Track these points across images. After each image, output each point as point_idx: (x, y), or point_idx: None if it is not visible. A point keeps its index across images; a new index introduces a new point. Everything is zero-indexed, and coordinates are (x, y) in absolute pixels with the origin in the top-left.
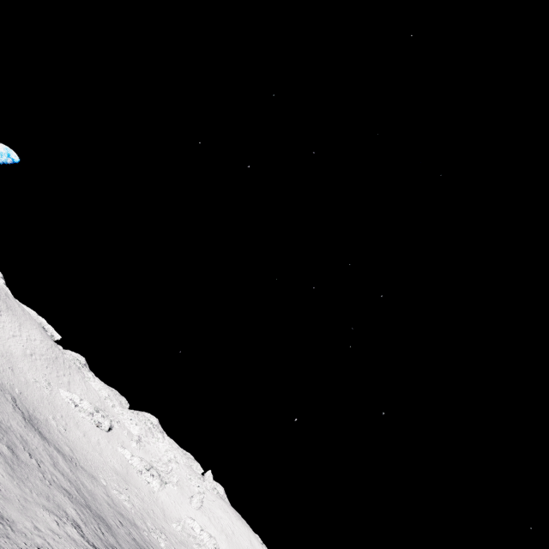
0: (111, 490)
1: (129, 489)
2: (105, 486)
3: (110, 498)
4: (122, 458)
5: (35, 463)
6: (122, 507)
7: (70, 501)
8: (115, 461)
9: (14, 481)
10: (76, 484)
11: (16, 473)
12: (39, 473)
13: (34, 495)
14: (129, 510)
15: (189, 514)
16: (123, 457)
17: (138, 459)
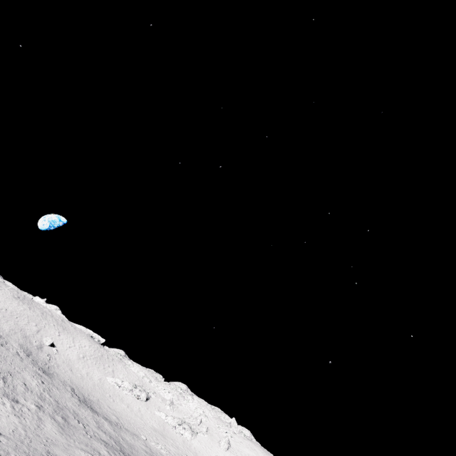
0: (150, 442)
1: (165, 441)
2: (144, 440)
3: (148, 448)
4: (159, 419)
5: (82, 426)
6: (158, 453)
7: (105, 447)
8: (153, 421)
9: (63, 436)
10: (117, 438)
11: (65, 432)
12: (83, 431)
13: (77, 443)
14: (165, 455)
15: (218, 454)
16: (159, 418)
17: (171, 417)
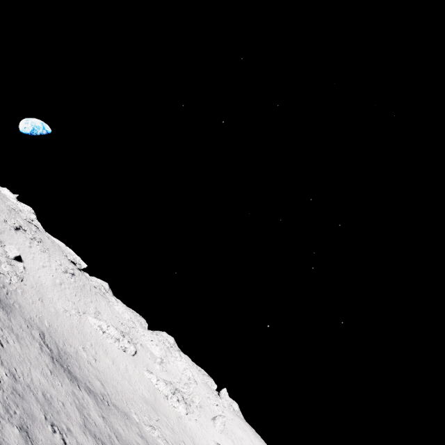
0: (144, 426)
1: (159, 419)
2: (137, 423)
3: (144, 440)
4: (148, 383)
5: (59, 441)
6: None
7: None
8: (143, 387)
9: None
10: (110, 442)
11: None
12: None
13: None
14: None
15: (215, 439)
16: (149, 382)
17: (163, 383)
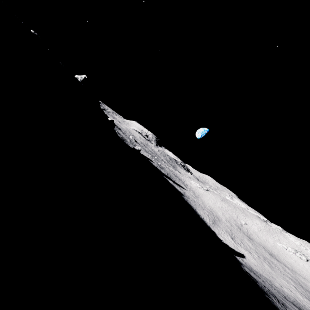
0: None
1: None
2: None
3: None
4: None
5: (277, 268)
6: None
7: (292, 281)
8: None
9: (272, 271)
10: (295, 278)
11: (272, 269)
12: (278, 271)
13: (279, 275)
14: None
15: None
16: None
17: None
